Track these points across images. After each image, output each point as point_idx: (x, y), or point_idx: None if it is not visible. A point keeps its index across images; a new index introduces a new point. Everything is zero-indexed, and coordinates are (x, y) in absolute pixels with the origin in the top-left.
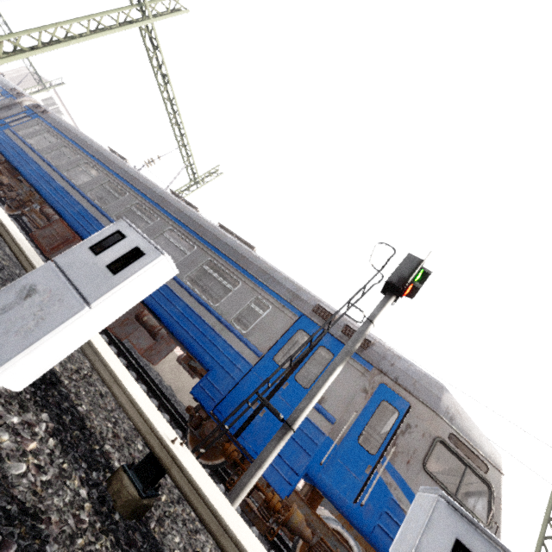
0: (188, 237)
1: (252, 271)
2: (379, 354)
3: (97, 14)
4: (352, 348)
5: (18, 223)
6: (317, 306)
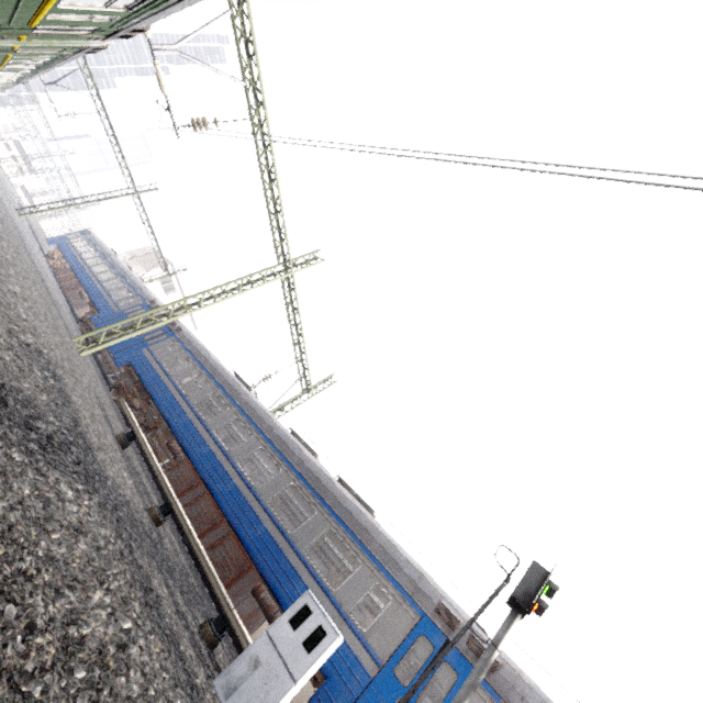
0: (309, 497)
1: (372, 548)
2: (508, 682)
3: (250, 275)
4: (476, 679)
5: (137, 446)
6: (440, 605)
